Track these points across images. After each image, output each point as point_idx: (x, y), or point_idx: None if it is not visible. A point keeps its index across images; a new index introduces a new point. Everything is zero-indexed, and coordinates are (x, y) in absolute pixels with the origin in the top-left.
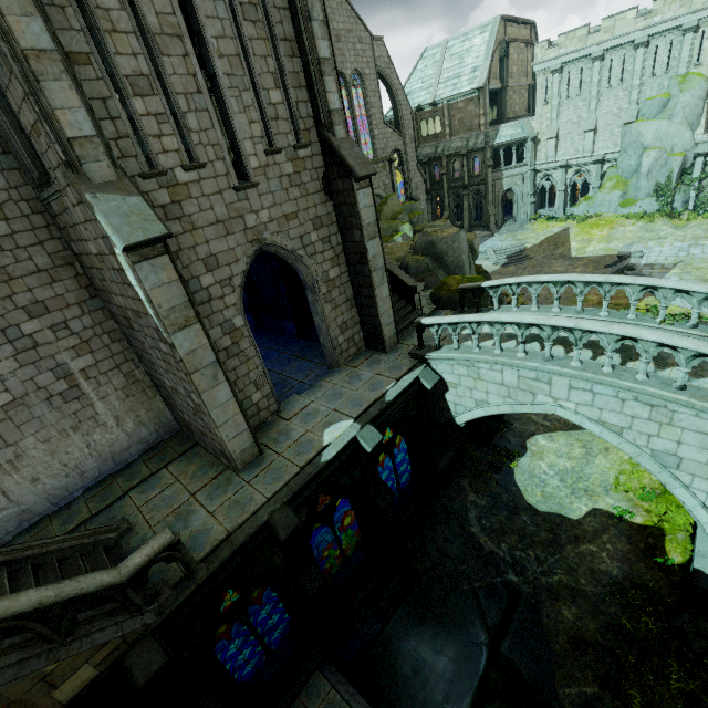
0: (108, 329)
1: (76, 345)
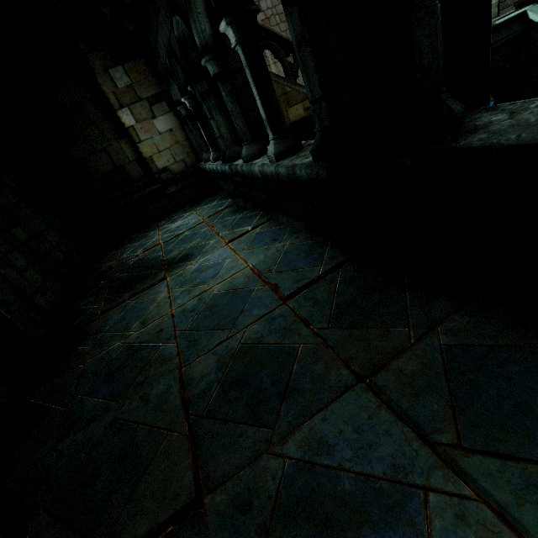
0: (279, 12)
1: (263, 20)
